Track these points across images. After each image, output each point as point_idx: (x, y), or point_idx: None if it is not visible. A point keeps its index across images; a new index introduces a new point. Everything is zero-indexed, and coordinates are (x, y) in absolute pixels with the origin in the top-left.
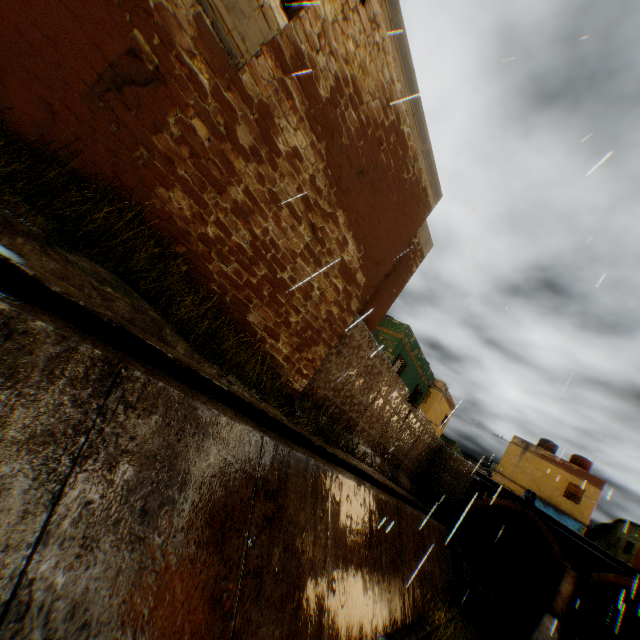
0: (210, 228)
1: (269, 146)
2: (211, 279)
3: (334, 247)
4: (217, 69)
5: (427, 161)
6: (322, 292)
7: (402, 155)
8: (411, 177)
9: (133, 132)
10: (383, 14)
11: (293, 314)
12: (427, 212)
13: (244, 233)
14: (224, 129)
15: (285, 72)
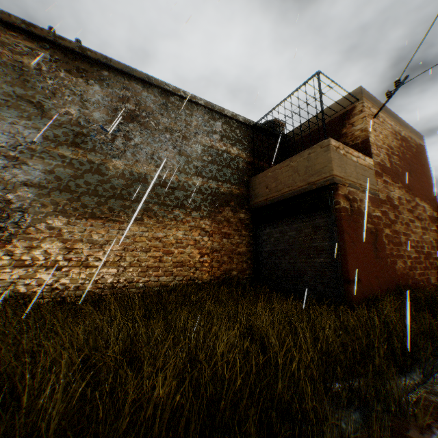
0: (406, 262)
1: (394, 208)
2: (417, 281)
3: (422, 215)
4: (376, 205)
5: (411, 132)
6: (432, 239)
7: (407, 145)
8: (413, 147)
9: (383, 257)
10: (375, 109)
11: (434, 261)
12: (424, 151)
13: (410, 250)
14: (388, 221)
15: (381, 176)
